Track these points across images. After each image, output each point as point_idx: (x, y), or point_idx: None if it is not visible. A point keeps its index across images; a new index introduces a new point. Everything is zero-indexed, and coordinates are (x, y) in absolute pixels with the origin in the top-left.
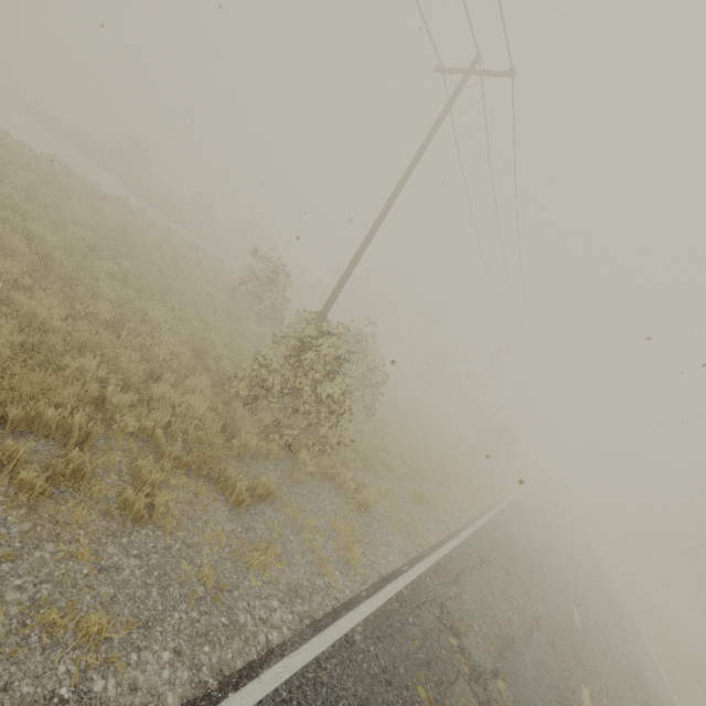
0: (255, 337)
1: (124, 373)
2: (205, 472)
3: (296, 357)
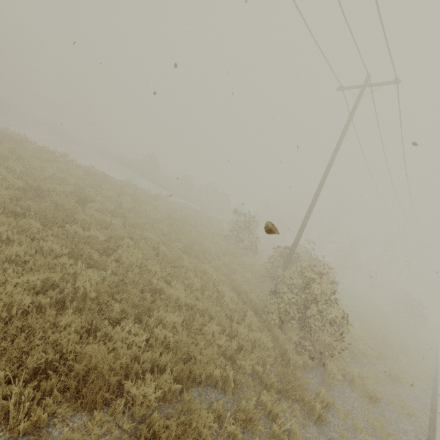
0: (251, 267)
1: (220, 323)
2: (293, 396)
3: (302, 292)
